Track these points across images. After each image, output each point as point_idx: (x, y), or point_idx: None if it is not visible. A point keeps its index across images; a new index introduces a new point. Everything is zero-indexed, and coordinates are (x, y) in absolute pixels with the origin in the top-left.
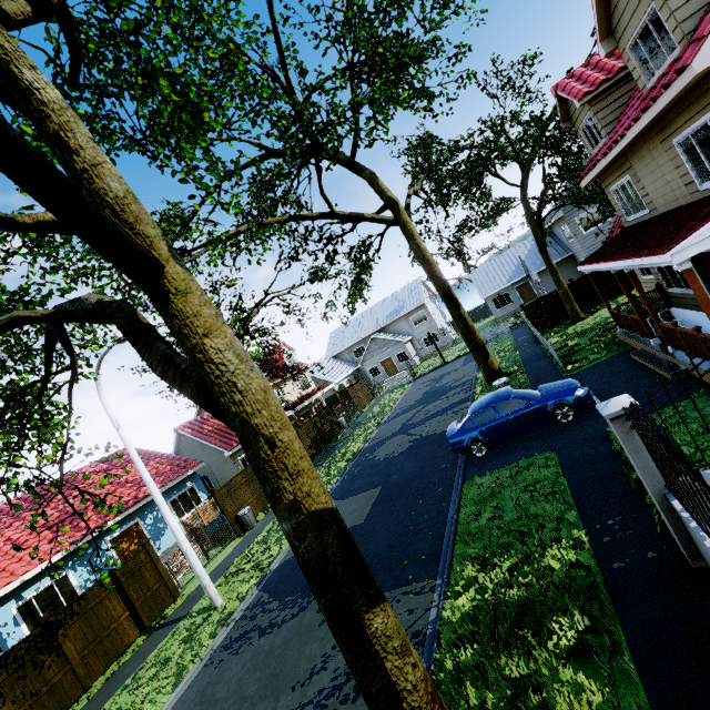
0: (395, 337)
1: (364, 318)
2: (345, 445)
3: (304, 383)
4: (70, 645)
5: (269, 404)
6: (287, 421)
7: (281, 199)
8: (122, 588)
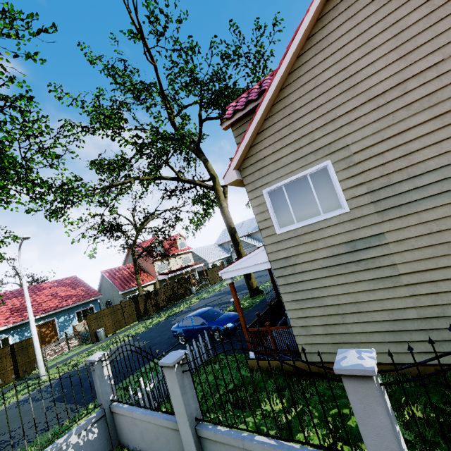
0: (253, 242)
1: (242, 225)
2: (179, 305)
3: (186, 259)
4: None
5: None
6: None
7: (162, 163)
8: (15, 354)
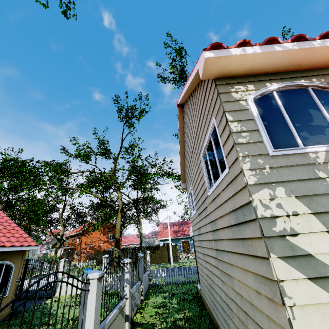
0: None
1: None
2: None
3: None
4: (157, 253)
5: (117, 227)
6: (118, 229)
7: None
8: (168, 250)
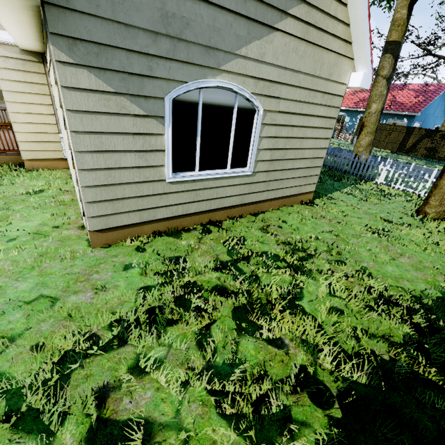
0: None
1: None
2: (432, 163)
3: None
4: None
5: None
6: None
7: None
8: None
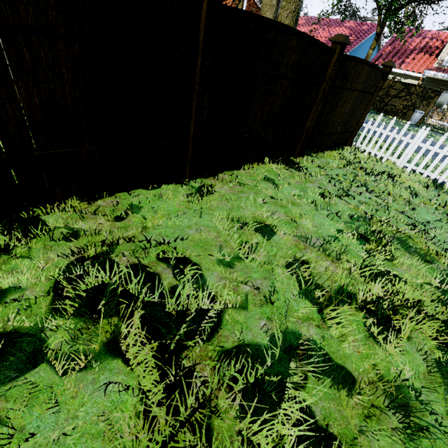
0: None
1: None
2: None
3: None
4: None
5: None
6: None
7: None
8: None
